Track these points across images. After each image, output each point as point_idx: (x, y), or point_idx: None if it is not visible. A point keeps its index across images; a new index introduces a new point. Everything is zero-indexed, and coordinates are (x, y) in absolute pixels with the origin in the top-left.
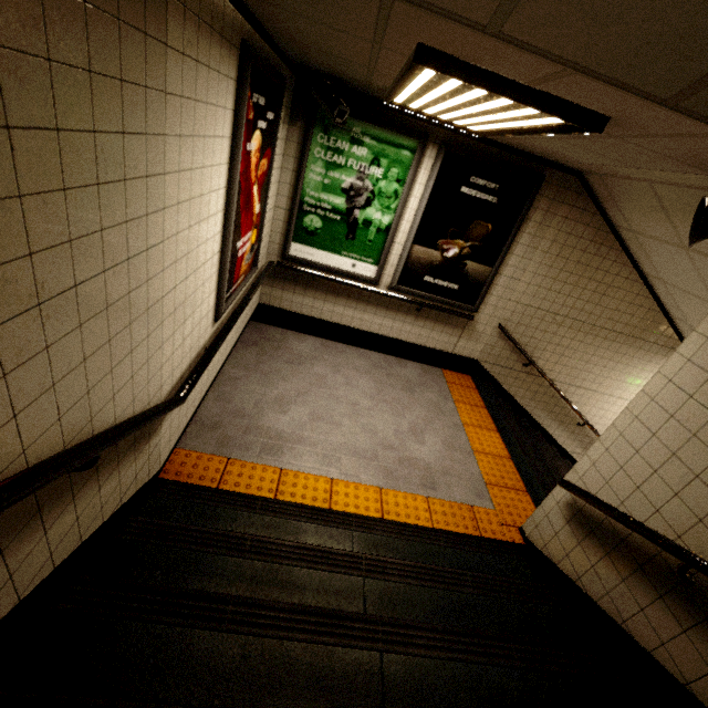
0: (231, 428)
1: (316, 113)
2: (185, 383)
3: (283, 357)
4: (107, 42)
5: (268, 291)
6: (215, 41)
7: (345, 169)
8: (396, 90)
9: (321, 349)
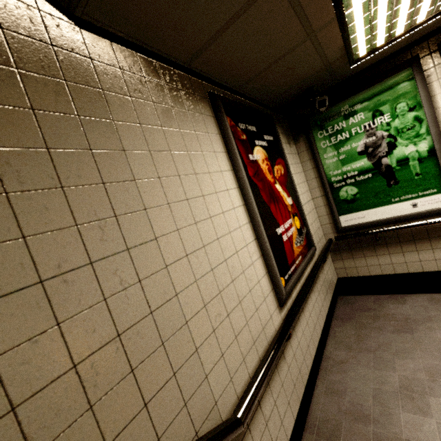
0: (354, 440)
1: (308, 123)
2: (244, 392)
3: (386, 326)
4: (1, 83)
5: (340, 265)
6: (173, 92)
7: (352, 138)
8: (341, 18)
9: (431, 305)
